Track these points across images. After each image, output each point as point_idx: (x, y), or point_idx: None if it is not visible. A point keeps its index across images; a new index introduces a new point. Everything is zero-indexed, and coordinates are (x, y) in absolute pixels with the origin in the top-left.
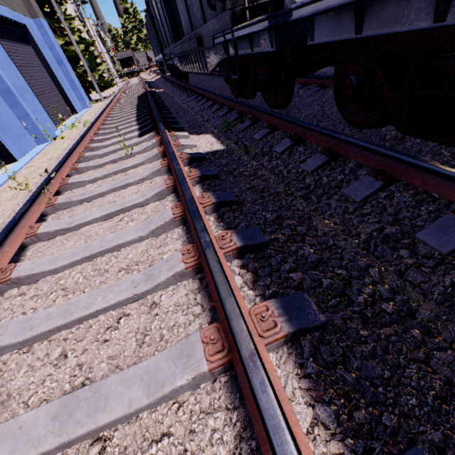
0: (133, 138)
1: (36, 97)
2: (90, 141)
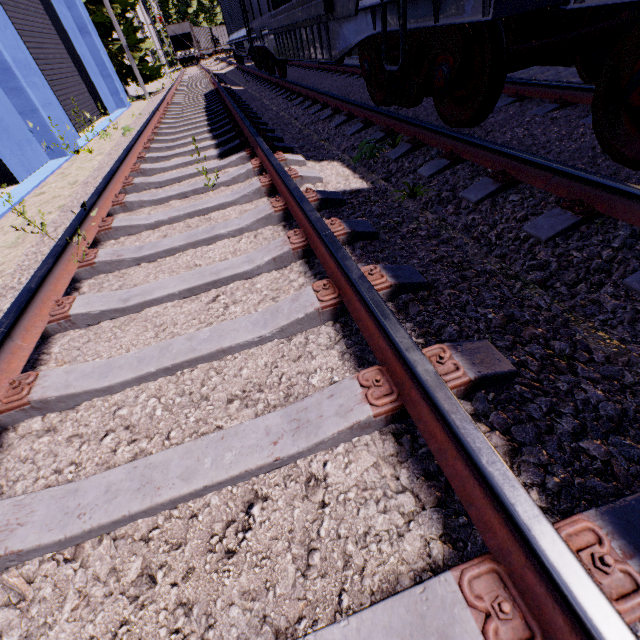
0: (209, 159)
1: (47, 83)
2: (139, 159)
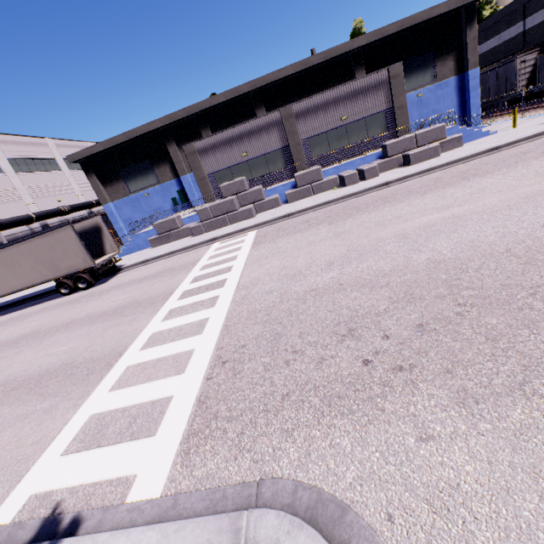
0: None
1: None
2: None
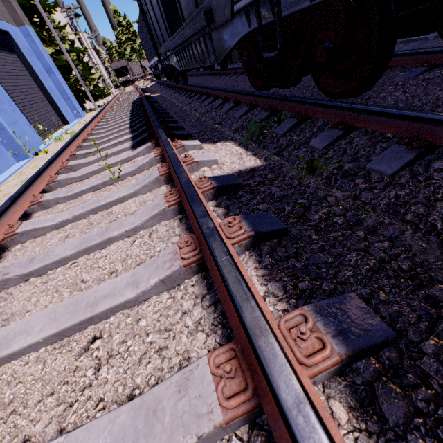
0: (124, 150)
1: (18, 108)
2: (70, 156)
